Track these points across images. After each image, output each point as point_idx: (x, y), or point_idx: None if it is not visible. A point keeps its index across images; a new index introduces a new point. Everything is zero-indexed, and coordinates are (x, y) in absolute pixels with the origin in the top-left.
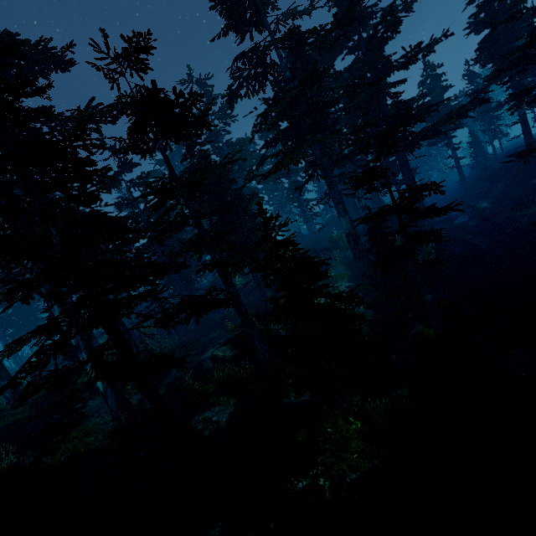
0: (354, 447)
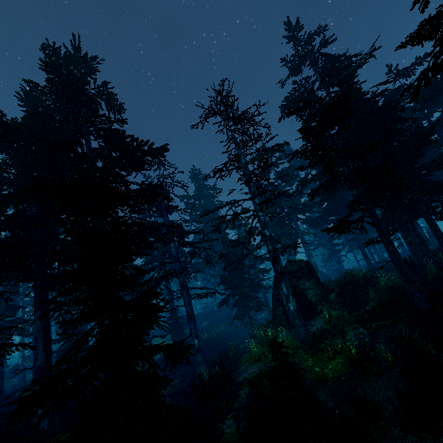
0: None
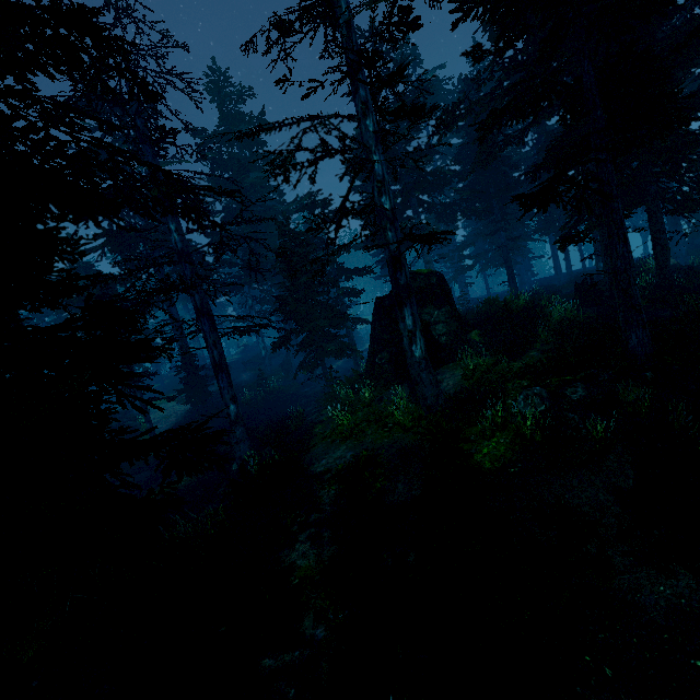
0: None
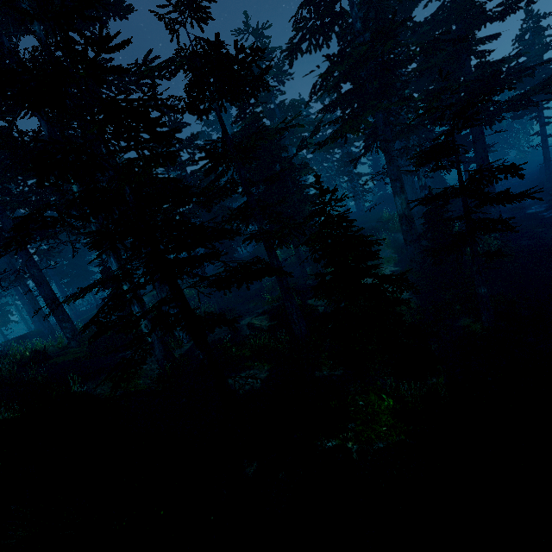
0: (384, 421)
